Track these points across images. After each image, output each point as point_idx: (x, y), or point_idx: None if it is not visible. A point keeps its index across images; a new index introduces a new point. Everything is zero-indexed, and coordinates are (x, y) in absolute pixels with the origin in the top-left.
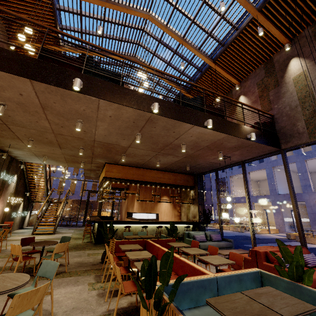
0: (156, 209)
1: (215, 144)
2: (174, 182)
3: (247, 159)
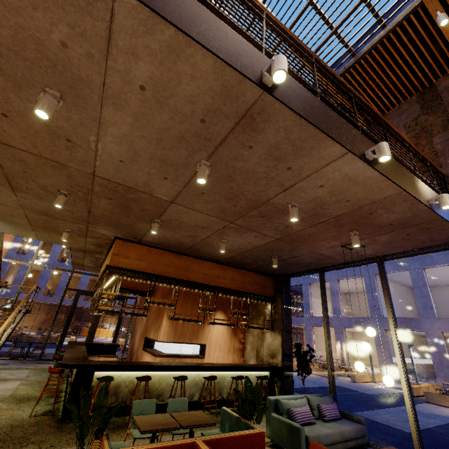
0: (202, 335)
1: (355, 214)
2: (241, 287)
3: (391, 254)
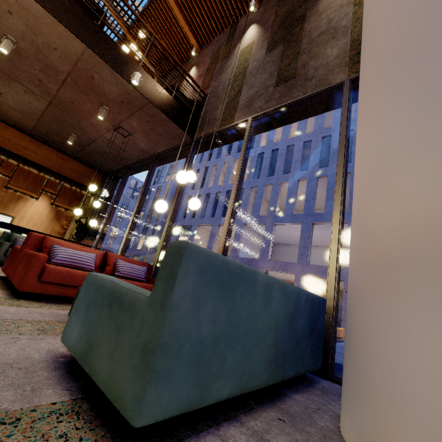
0: (13, 208)
1: (82, 76)
2: (57, 168)
3: (161, 152)
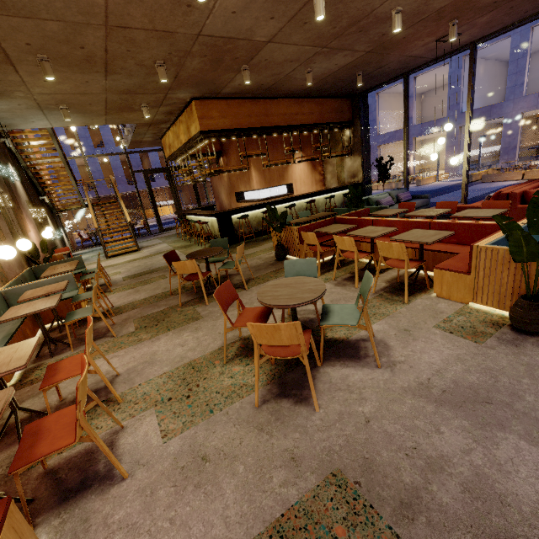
0: (287, 176)
1: (460, 2)
2: (320, 119)
3: (487, 35)
